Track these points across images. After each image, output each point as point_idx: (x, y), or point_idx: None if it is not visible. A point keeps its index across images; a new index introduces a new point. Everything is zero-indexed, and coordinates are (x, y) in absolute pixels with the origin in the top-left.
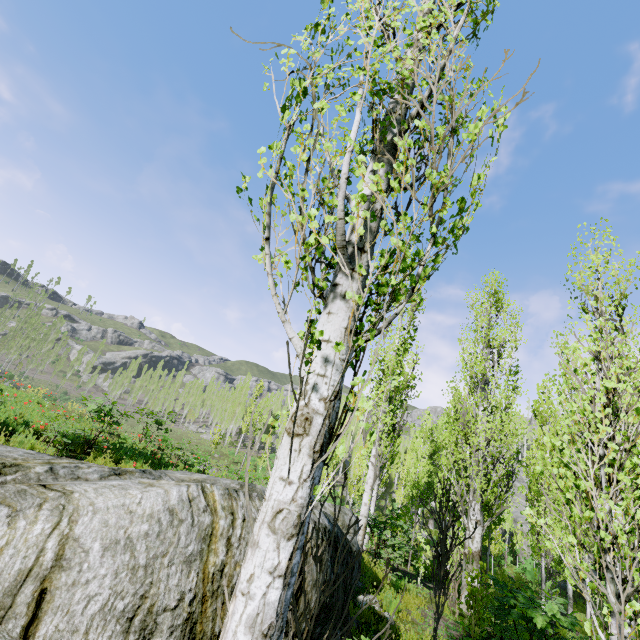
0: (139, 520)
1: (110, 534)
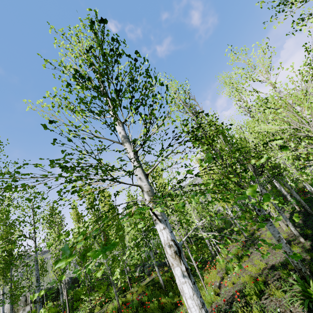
0: (6, 306)
1: (5, 309)
